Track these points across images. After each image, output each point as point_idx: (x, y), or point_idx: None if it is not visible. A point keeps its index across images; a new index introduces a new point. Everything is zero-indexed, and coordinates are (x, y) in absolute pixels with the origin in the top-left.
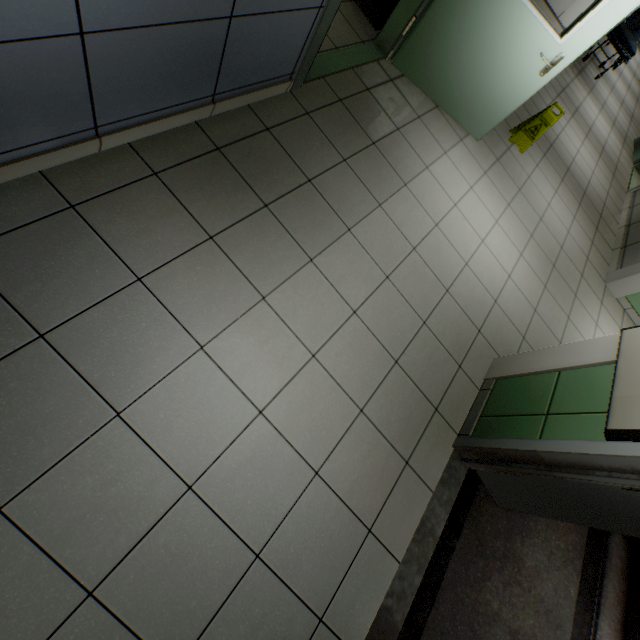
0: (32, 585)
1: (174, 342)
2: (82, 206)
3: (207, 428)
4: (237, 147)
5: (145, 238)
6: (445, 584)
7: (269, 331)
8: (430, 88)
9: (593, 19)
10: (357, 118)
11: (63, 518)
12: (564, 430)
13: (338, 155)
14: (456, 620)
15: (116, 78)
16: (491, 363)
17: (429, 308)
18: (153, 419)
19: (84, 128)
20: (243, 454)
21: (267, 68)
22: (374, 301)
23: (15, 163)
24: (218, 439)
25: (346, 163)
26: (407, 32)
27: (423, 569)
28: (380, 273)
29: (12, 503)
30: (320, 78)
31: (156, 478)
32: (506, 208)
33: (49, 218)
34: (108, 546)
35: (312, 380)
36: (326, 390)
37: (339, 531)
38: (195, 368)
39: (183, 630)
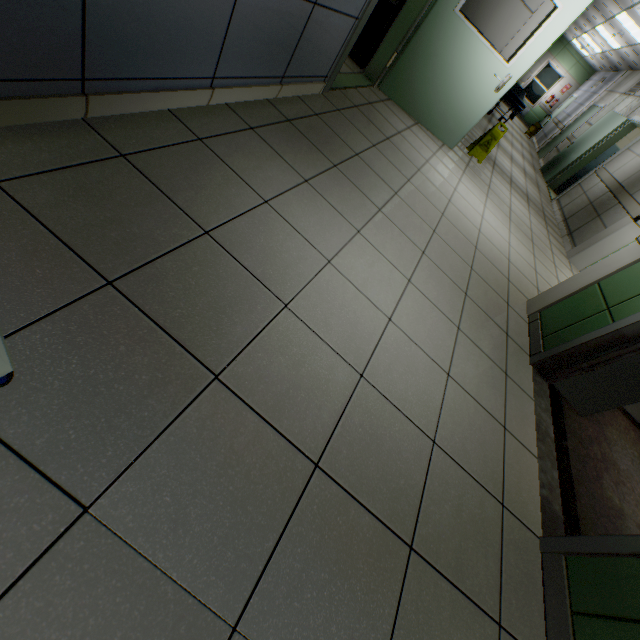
0: (265, 453)
1: (307, 254)
2: (206, 141)
3: (356, 327)
4: (301, 122)
5: (260, 172)
6: (575, 480)
7: (371, 257)
8: (411, 108)
9: (529, 48)
10: (371, 120)
11: (271, 391)
12: (632, 309)
13: (368, 142)
14: (597, 513)
15: (242, 31)
16: (526, 304)
17: (470, 258)
18: (313, 314)
19: (207, 75)
20: (390, 352)
21: (316, 64)
22: (432, 247)
23: (158, 92)
24: (367, 337)
25: (375, 148)
26: (390, 65)
27: (555, 465)
28: (428, 227)
29: (225, 373)
30: (338, 89)
31: (333, 364)
32: (486, 198)
33: (185, 144)
34: (316, 421)
35: (415, 299)
36: (428, 309)
37: (483, 426)
38: (330, 277)
39: (402, 507)
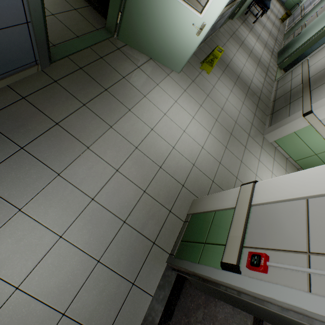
0: None
1: None
2: None
3: None
4: None
5: None
6: None
7: (24, 230)
8: (143, 49)
9: (213, 2)
10: (94, 76)
11: None
12: (209, 256)
13: (79, 102)
14: None
15: None
16: (191, 203)
17: (148, 181)
18: None
19: None
20: (2, 322)
21: (8, 63)
22: (107, 188)
23: None
24: None
25: (85, 106)
26: (119, 21)
27: None
28: (112, 169)
29: None
30: (65, 57)
31: None
32: (199, 108)
33: None
34: None
35: (60, 253)
36: (71, 256)
37: None
38: None
39: None
